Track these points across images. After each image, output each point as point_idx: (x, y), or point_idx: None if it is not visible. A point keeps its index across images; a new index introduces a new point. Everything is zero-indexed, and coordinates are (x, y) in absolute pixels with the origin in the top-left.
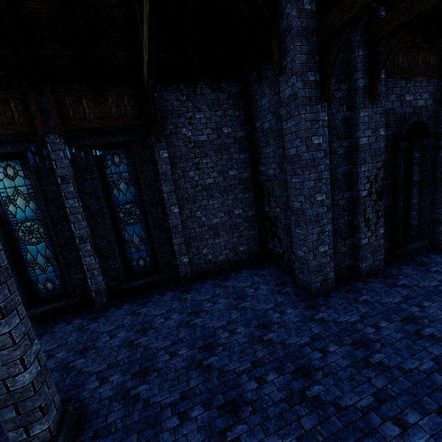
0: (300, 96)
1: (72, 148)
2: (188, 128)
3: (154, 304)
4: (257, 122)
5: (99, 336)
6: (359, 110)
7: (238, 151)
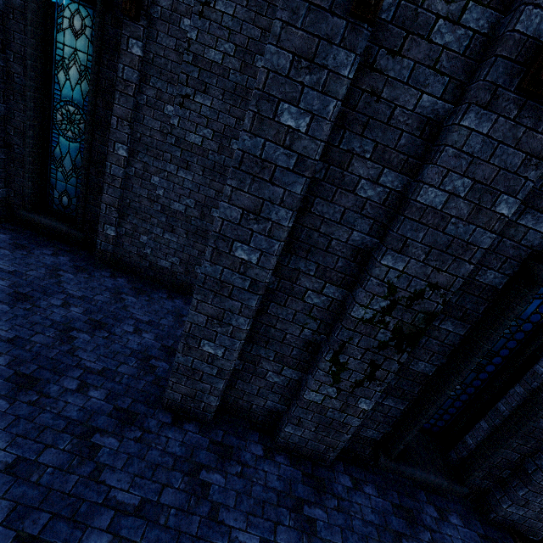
0: None
1: None
2: (195, 21)
3: (23, 255)
4: None
5: None
6: (469, 106)
7: None
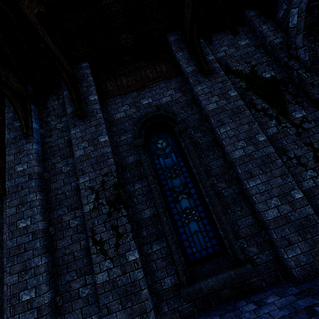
0: (6, 139)
1: None
2: None
3: None
4: None
5: None
6: (70, 130)
7: None
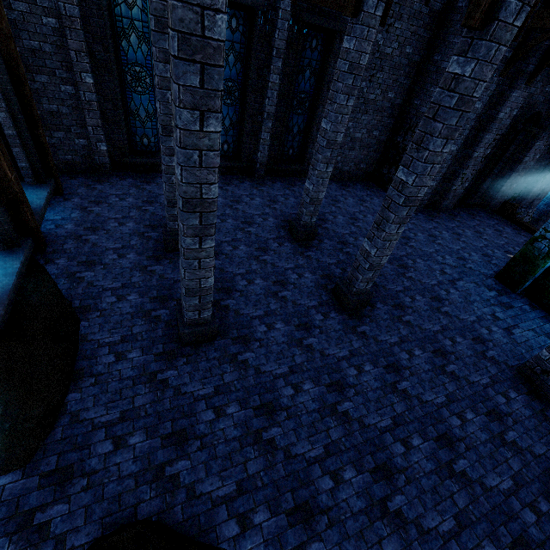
0: None
1: (291, 18)
2: (383, 35)
3: (301, 188)
4: (438, 55)
5: (276, 196)
6: (514, 90)
7: (405, 76)
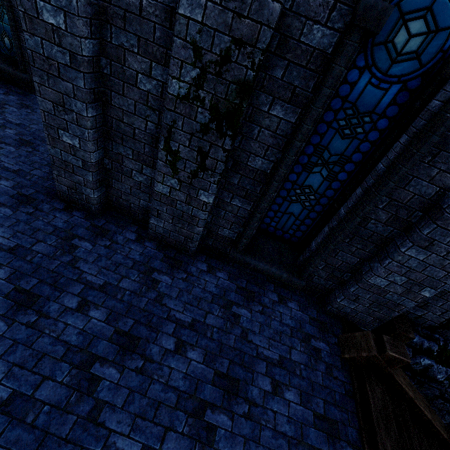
0: None
1: None
2: None
3: None
4: None
5: None
6: None
7: None
